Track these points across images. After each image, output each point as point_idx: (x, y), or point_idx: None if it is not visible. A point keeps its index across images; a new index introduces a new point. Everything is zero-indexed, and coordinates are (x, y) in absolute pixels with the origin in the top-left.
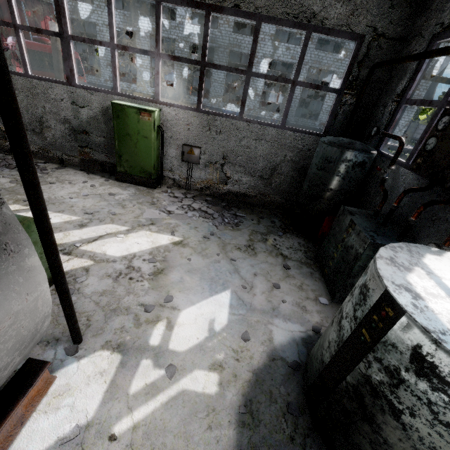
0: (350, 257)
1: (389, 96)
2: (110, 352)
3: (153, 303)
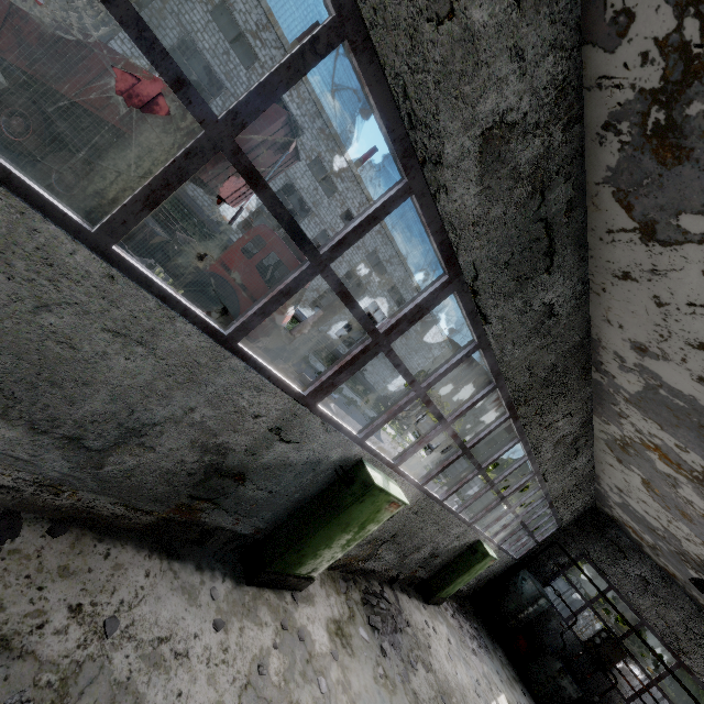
0: (564, 695)
1: (552, 557)
2: None
3: None
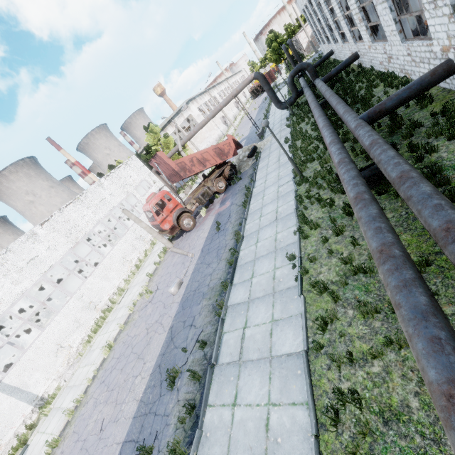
0: None
1: None
2: None
3: None
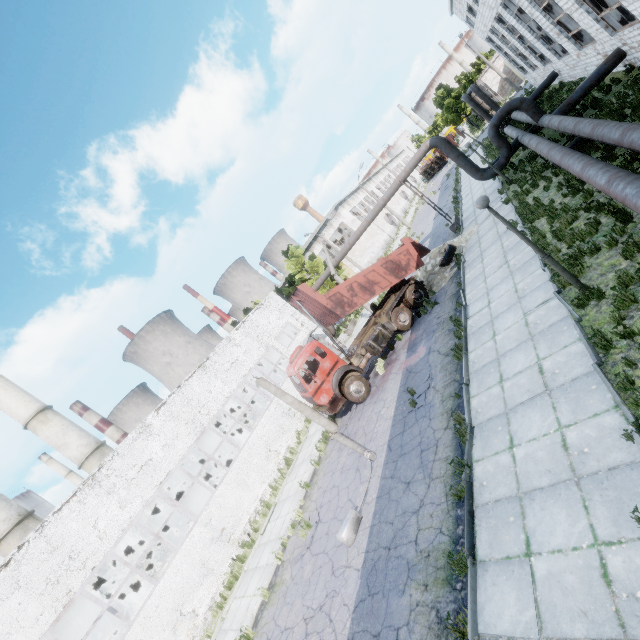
0: None
1: None
2: None
3: None
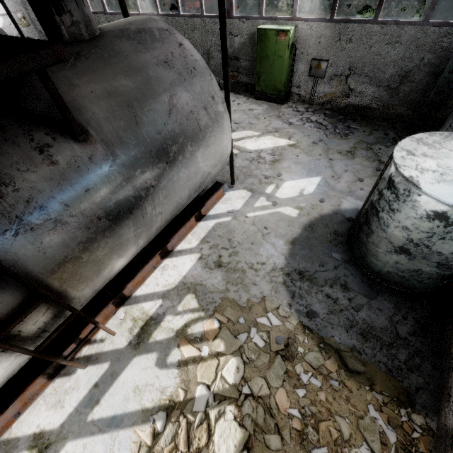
0: None
1: None
2: (246, 191)
3: (270, 175)
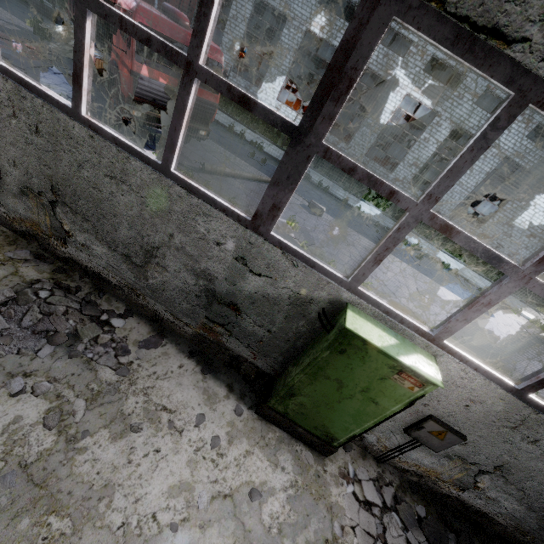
0: None
1: None
2: None
3: None
